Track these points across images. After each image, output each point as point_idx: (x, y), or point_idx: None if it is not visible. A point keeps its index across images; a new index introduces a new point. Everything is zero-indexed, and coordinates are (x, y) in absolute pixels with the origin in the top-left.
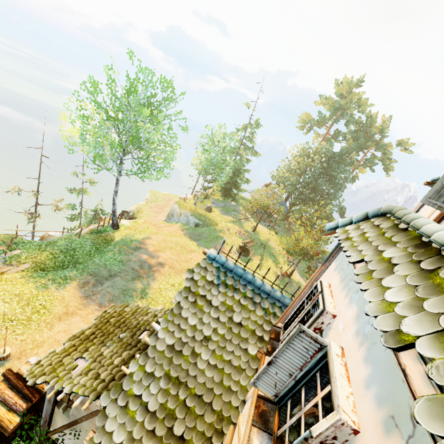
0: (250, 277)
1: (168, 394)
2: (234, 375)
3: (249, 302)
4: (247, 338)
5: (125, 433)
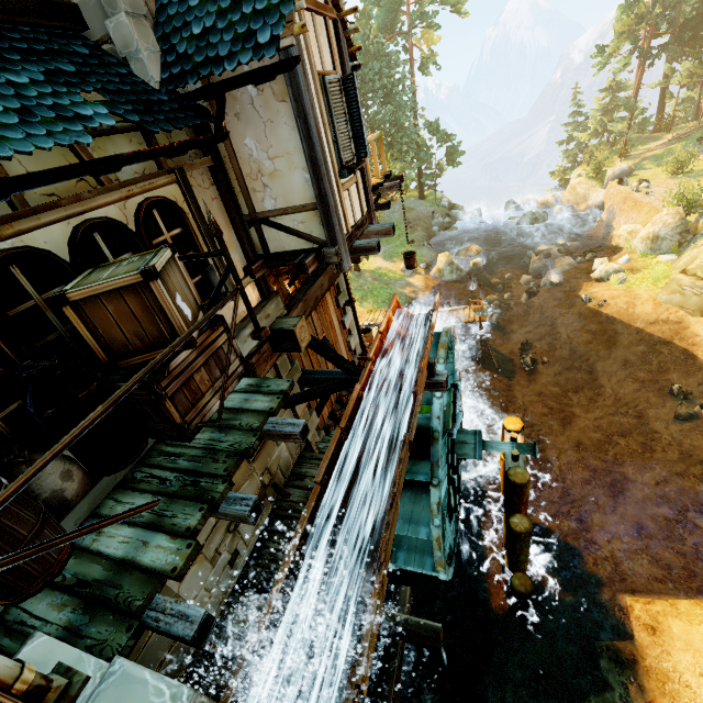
0: None
1: None
2: None
3: None
4: None
5: None
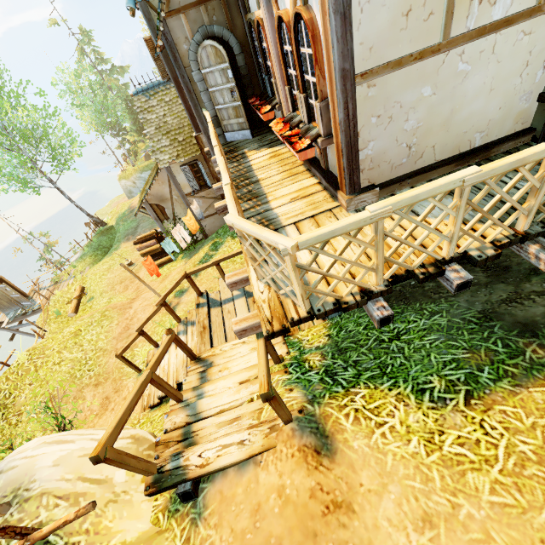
0: (157, 82)
1: (169, 137)
2: (183, 113)
3: (166, 91)
4: (177, 101)
5: (168, 155)
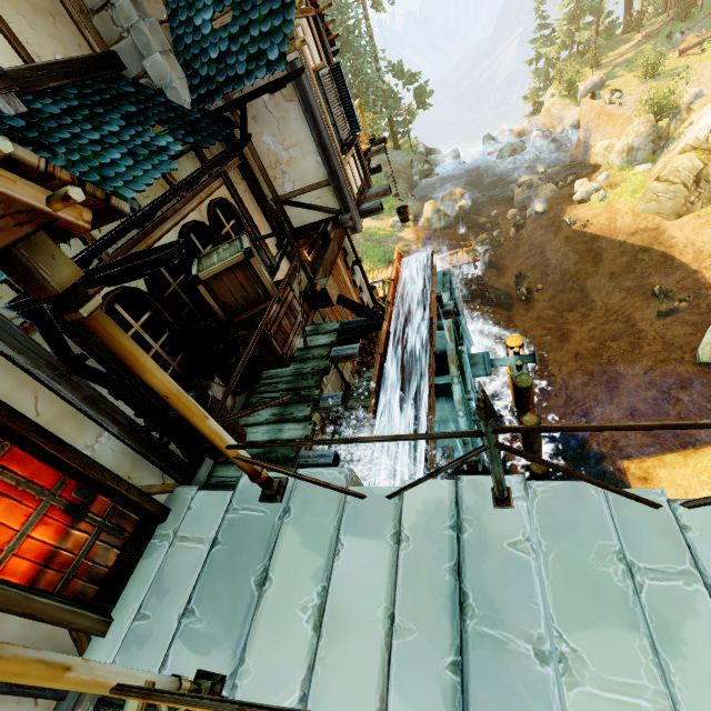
0: None
1: None
2: None
3: None
4: None
5: None
